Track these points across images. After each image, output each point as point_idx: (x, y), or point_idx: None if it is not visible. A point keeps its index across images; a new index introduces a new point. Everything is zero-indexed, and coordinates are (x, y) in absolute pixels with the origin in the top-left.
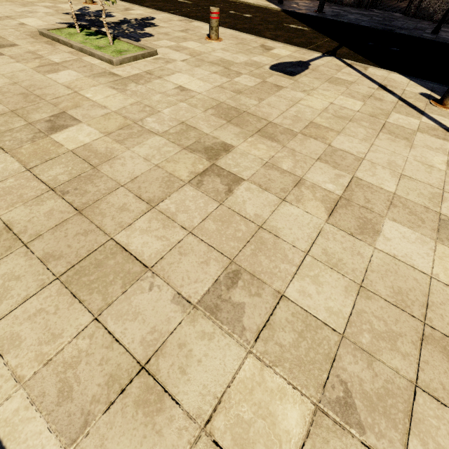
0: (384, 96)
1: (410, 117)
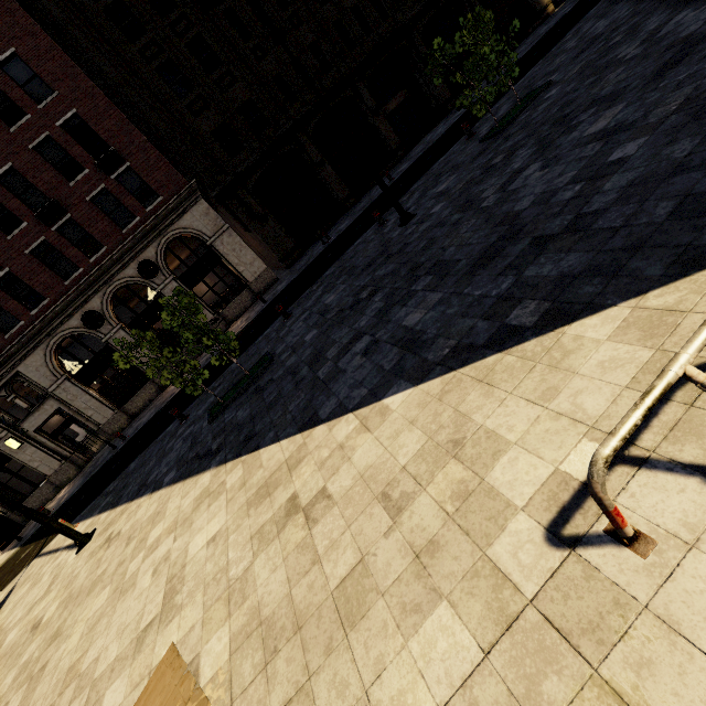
0: (47, 560)
1: (51, 561)
